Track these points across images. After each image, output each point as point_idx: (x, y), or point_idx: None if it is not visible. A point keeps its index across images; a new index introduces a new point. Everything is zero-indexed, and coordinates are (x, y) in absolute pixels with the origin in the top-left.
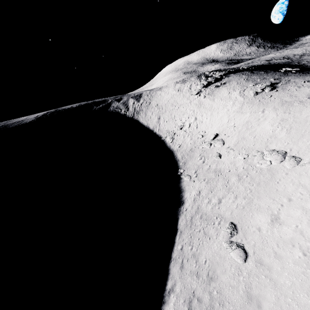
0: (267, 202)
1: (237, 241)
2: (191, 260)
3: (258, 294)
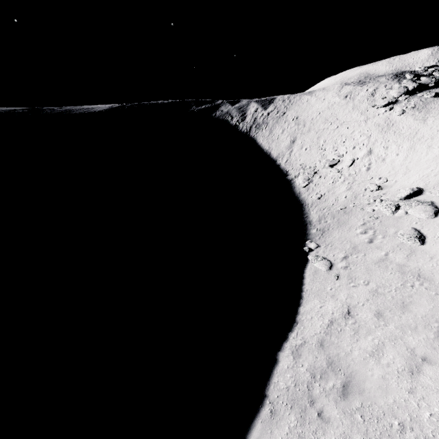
0: None
1: None
2: None
3: None
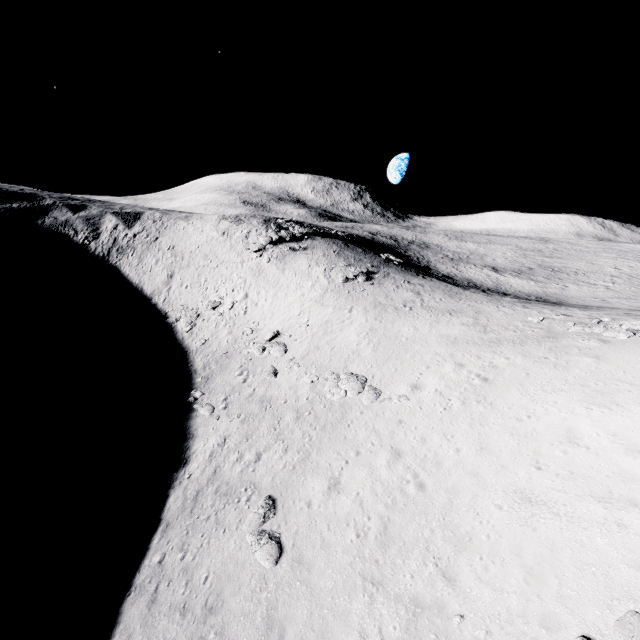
0: (330, 457)
1: (272, 530)
2: (177, 582)
3: (284, 615)
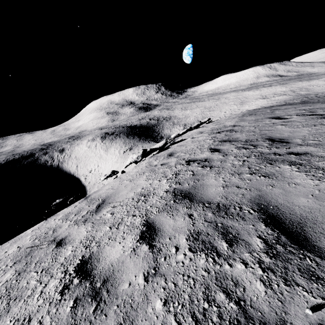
0: None
1: None
2: None
3: None
